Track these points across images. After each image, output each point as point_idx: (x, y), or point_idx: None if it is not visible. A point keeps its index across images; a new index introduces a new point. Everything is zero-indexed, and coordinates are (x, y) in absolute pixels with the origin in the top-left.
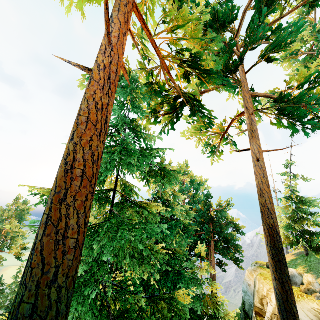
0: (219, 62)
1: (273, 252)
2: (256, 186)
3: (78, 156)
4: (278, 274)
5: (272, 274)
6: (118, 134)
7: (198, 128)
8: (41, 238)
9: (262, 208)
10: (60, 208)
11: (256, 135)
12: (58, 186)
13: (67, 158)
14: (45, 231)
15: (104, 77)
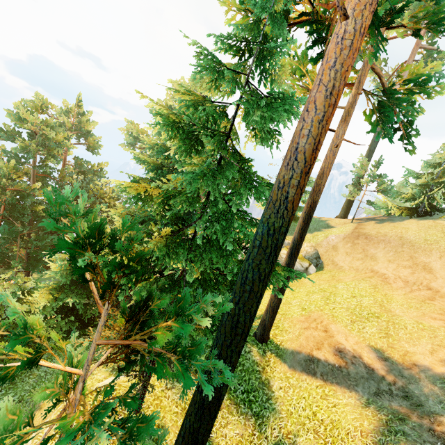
0: (387, 5)
1: (307, 218)
2: (321, 168)
3: (322, 139)
4: (302, 231)
5: (297, 230)
6: (249, 57)
7: (293, 69)
8: (294, 195)
9: (316, 187)
10: (305, 178)
11: (348, 120)
12: (307, 162)
13: (316, 138)
14: (296, 191)
15: (359, 48)
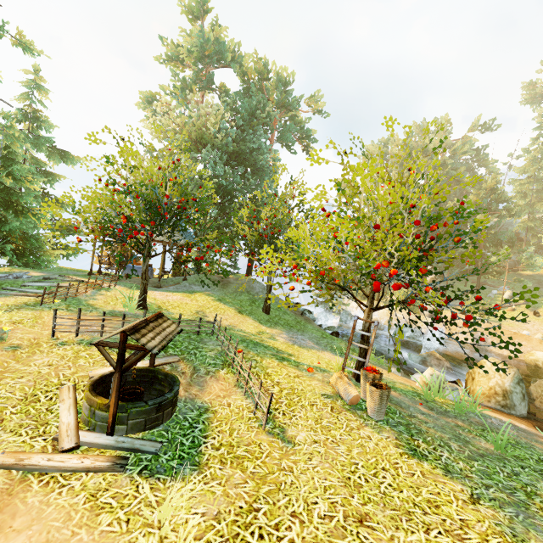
0: None
1: None
2: None
3: None
4: None
5: None
6: None
7: None
8: None
9: None
10: None
11: None
12: None
13: None
14: None
15: None
